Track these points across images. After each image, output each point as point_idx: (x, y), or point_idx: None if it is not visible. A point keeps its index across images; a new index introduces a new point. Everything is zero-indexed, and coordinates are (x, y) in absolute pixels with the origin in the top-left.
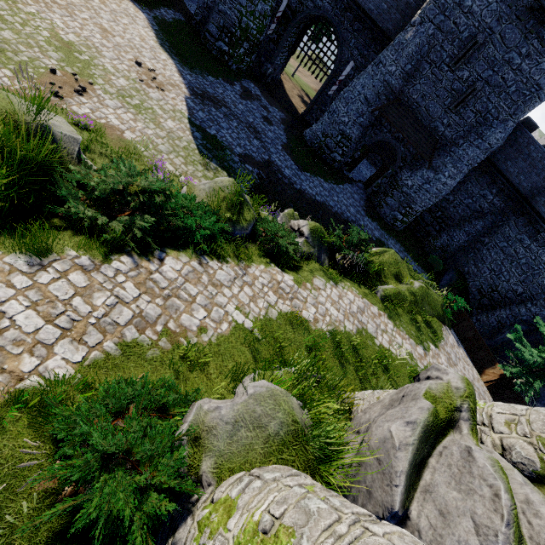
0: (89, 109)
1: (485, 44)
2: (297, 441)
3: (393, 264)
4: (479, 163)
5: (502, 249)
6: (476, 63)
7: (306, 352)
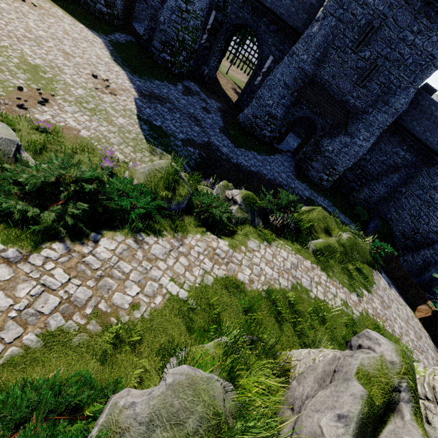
0: (50, 115)
1: (381, 28)
2: (220, 437)
3: (322, 220)
4: (388, 126)
5: (419, 197)
6: (375, 44)
7: (243, 315)
